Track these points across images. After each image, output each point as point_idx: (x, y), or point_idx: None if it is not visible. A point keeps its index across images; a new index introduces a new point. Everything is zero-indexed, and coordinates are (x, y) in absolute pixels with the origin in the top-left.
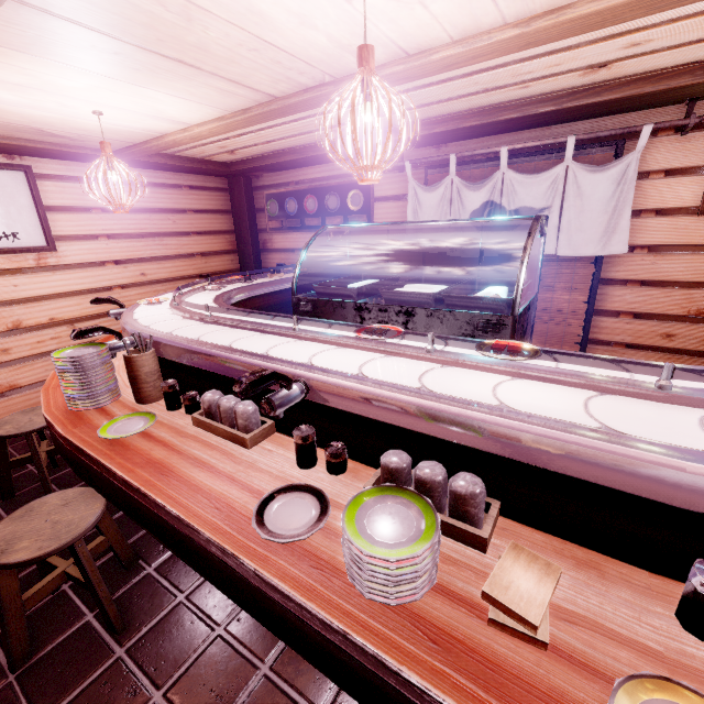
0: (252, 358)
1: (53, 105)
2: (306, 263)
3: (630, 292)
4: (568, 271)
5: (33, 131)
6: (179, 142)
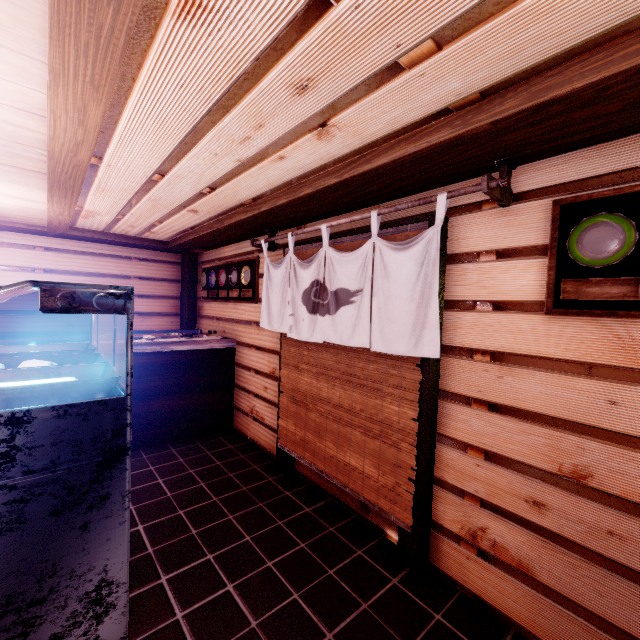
0: None
1: None
2: (218, 330)
3: (476, 416)
4: (395, 372)
5: None
6: (61, 218)
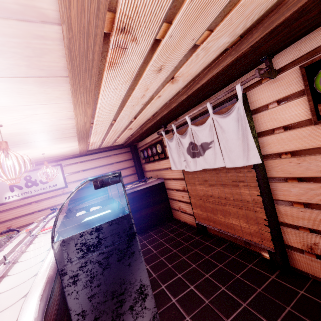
0: None
1: (37, 154)
2: (154, 176)
3: (292, 186)
4: (241, 174)
5: (50, 157)
6: (83, 149)
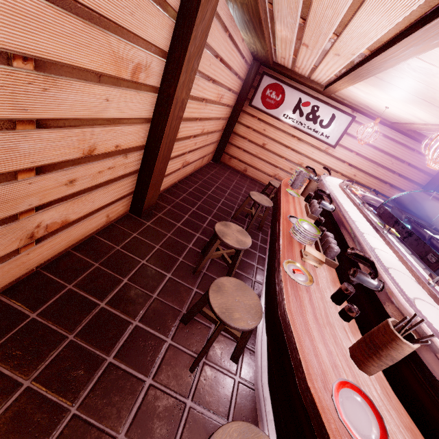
0: (334, 197)
1: (375, 100)
2: None
3: None
4: None
5: (365, 106)
6: (420, 129)
